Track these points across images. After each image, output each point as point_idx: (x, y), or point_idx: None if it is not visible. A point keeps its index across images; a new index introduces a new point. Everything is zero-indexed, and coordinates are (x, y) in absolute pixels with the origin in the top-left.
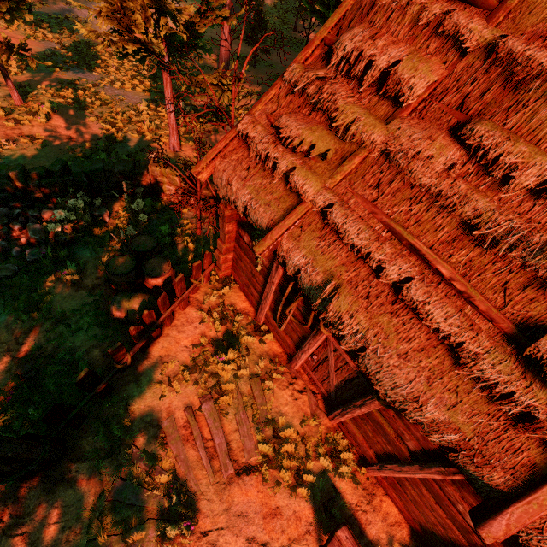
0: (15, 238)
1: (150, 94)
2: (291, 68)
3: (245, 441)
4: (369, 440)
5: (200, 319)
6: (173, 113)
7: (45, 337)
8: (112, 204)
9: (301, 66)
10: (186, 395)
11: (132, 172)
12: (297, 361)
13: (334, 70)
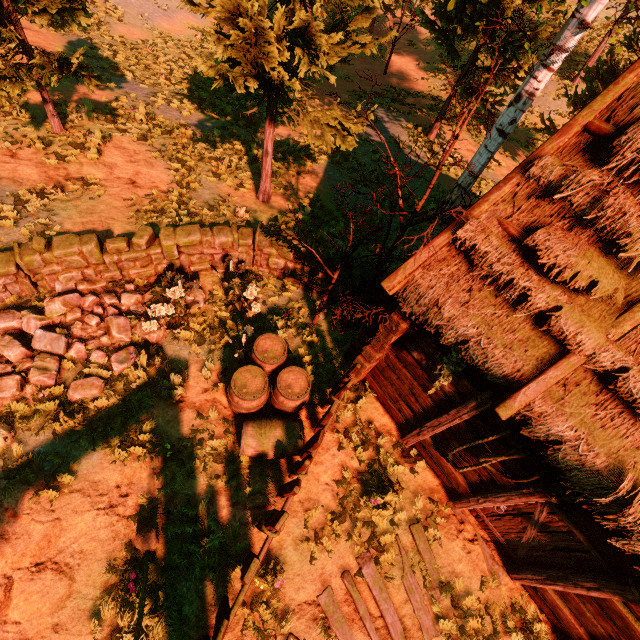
0: (91, 335)
1: (218, 118)
2: (542, 162)
3: (421, 616)
4: (583, 619)
5: (336, 443)
6: (270, 156)
7: (154, 482)
8: (203, 281)
9: (556, 160)
10: (340, 554)
11: (235, 242)
12: (471, 505)
13: (610, 173)
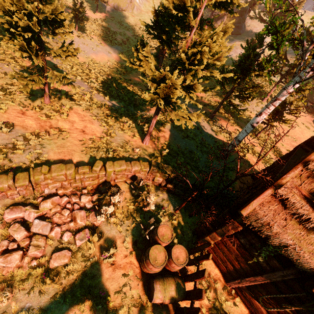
0: (63, 221)
1: (121, 101)
2: (313, 163)
3: None
4: None
5: None
6: (153, 126)
7: None
8: (120, 187)
9: None
10: None
11: (141, 169)
12: None
13: None
